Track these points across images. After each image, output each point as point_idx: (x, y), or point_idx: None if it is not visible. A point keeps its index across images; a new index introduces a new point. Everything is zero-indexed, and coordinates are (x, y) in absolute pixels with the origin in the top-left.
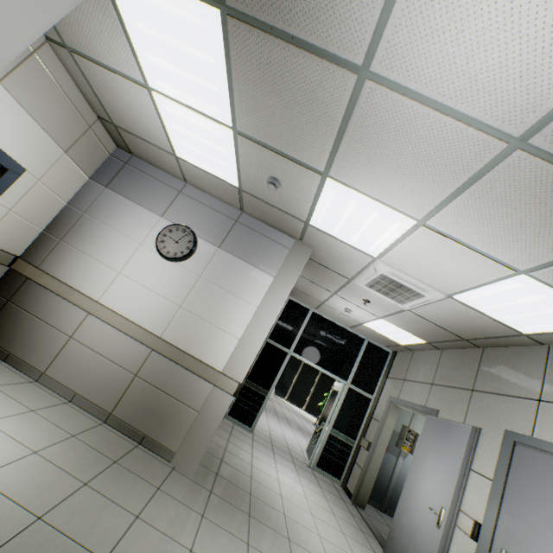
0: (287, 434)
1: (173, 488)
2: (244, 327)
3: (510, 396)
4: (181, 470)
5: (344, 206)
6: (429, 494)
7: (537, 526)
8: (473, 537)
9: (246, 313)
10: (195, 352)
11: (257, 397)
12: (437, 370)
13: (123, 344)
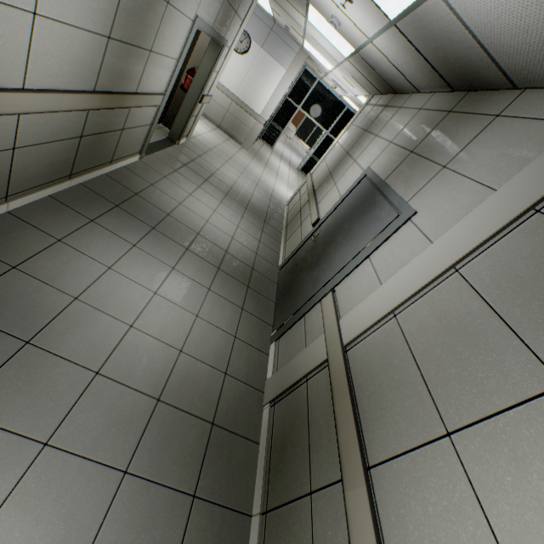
0: (293, 157)
1: (243, 152)
2: (270, 96)
3: None
4: (244, 149)
5: (313, 50)
6: None
7: None
8: None
9: (271, 89)
10: (249, 105)
11: (276, 132)
12: None
13: (221, 97)
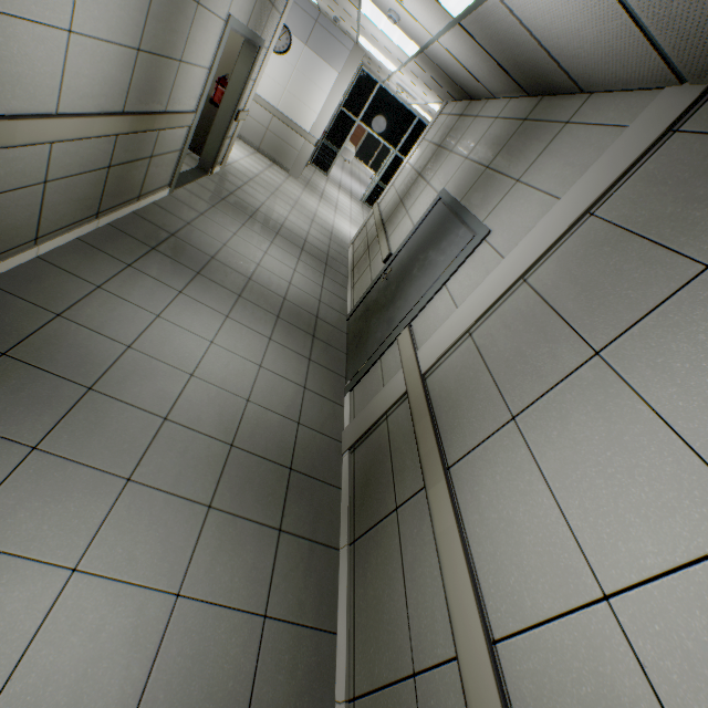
0: (354, 186)
1: (292, 181)
2: (320, 108)
3: None
4: (293, 177)
5: (370, 48)
6: None
7: None
8: None
9: (322, 98)
10: (295, 120)
11: (331, 153)
12: None
13: (258, 111)
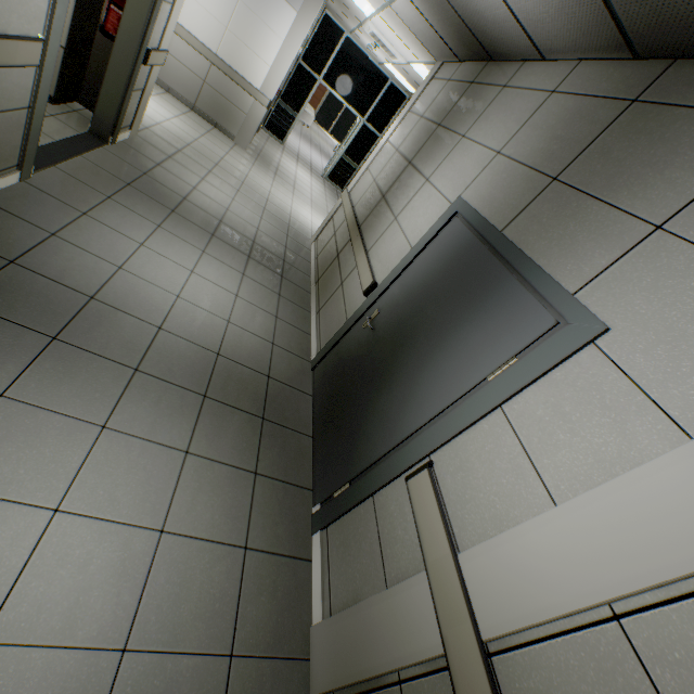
0: (314, 157)
1: (238, 151)
2: (273, 58)
3: None
4: (240, 147)
5: None
6: None
7: None
8: None
9: (275, 45)
10: (241, 72)
11: (288, 117)
12: None
13: (191, 55)
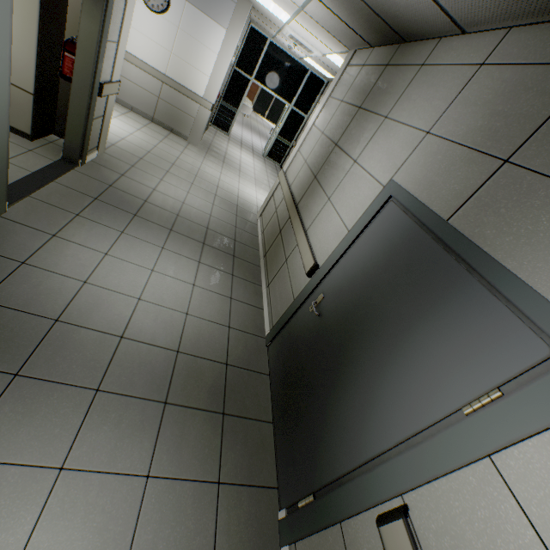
0: (255, 141)
1: (191, 149)
2: (211, 70)
3: None
4: (192, 144)
5: None
6: None
7: None
8: None
9: (211, 59)
10: (187, 85)
11: (230, 113)
12: None
13: (146, 79)
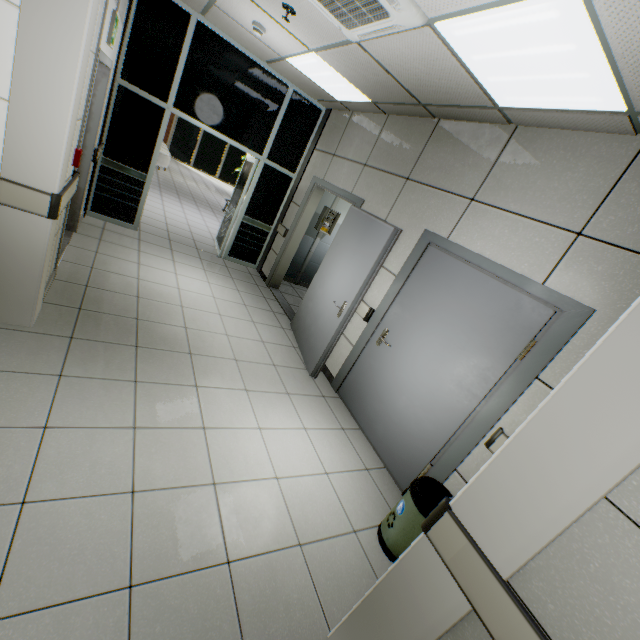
0: (192, 220)
1: None
2: (6, 70)
3: (445, 191)
4: (8, 325)
5: None
6: (337, 288)
7: (420, 315)
8: (366, 320)
9: None
10: None
11: (130, 183)
12: (376, 146)
13: None
